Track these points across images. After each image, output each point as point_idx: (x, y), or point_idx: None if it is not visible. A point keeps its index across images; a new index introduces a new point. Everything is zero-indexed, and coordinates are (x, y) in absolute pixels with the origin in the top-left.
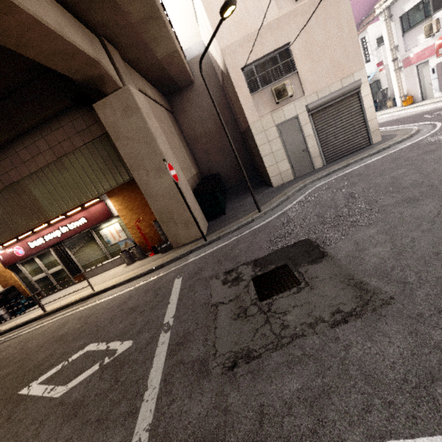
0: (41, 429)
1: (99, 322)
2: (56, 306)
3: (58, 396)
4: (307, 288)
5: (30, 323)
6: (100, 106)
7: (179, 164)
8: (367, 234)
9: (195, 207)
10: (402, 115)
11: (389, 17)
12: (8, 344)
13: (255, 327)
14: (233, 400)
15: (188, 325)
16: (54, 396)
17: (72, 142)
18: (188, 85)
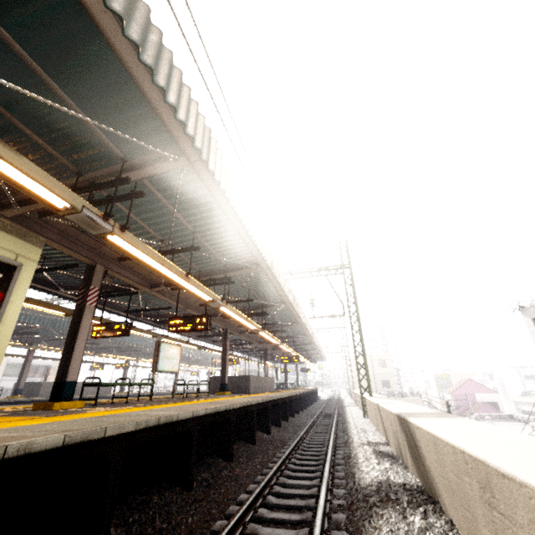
0: None
1: None
2: None
3: None
4: None
5: None
6: None
7: None
8: None
9: None
10: None
11: None
12: None
13: None
14: None
15: None
16: None
17: None
18: None
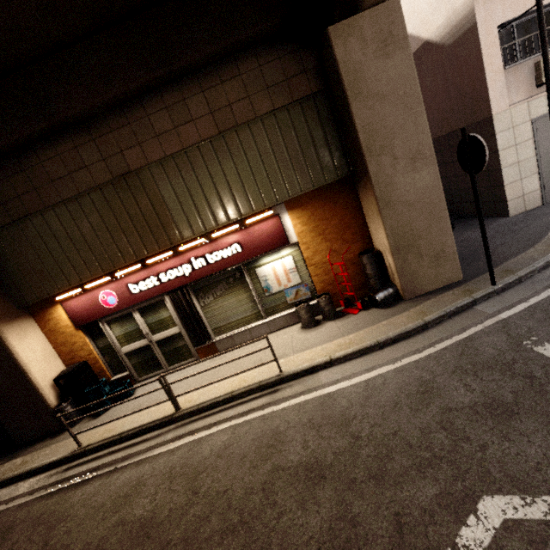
0: None
1: (407, 436)
2: (196, 398)
3: None
4: None
5: (149, 432)
6: (341, 31)
7: None
8: None
9: None
10: None
11: None
12: (135, 479)
13: None
14: None
15: None
16: None
17: (252, 104)
18: None
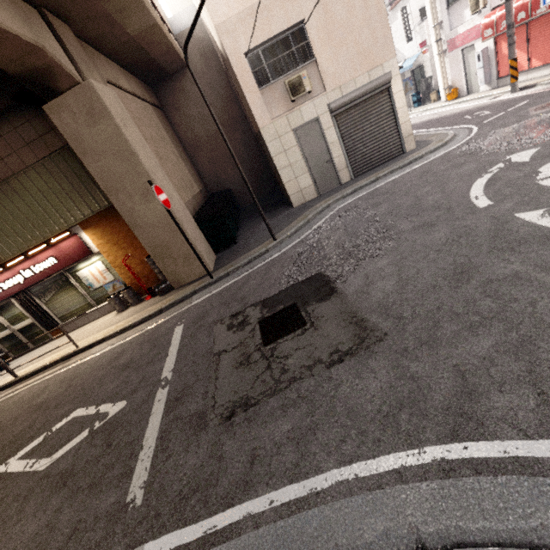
0: (26, 505)
1: (86, 383)
2: (30, 369)
3: (42, 469)
4: (312, 329)
5: None
6: (53, 109)
7: (174, 182)
8: (378, 266)
9: (198, 237)
10: (444, 113)
11: None
12: None
13: (257, 374)
14: (228, 448)
15: (187, 378)
16: (38, 469)
17: (20, 158)
18: (181, 70)
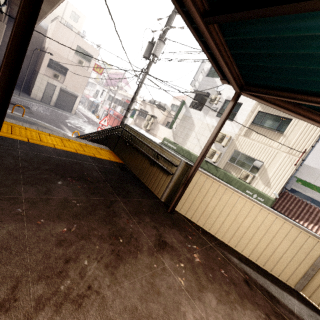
0: None
1: None
2: None
3: None
4: (21, 108)
5: None
6: None
7: None
8: (41, 113)
9: None
10: (91, 118)
11: (108, 92)
12: None
13: None
14: None
15: None
16: None
17: None
18: None
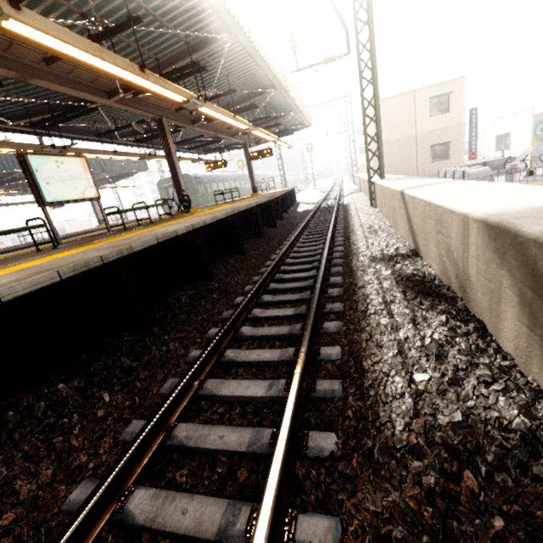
0: None
1: None
2: None
3: None
4: None
5: None
6: None
7: None
8: None
9: None
10: None
11: None
12: None
13: None
14: None
15: None
16: None
17: None
18: None
